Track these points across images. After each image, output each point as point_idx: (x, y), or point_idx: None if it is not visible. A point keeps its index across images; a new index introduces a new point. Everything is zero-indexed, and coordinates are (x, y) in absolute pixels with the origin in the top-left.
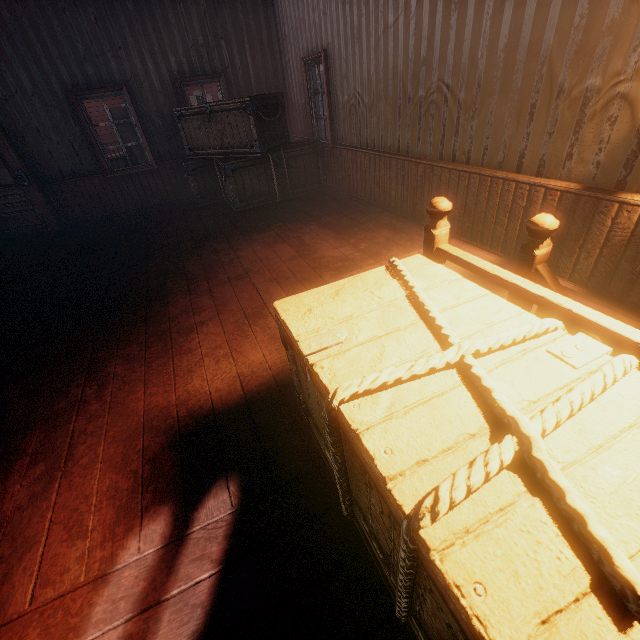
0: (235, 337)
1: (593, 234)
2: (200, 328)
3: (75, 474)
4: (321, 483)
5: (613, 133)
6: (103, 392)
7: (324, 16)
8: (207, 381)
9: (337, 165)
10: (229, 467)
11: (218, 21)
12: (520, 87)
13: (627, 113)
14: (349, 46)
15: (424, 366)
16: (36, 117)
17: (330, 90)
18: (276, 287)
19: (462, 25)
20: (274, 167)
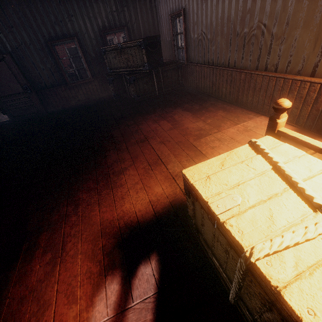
0: (145, 177)
1: None
2: (125, 171)
3: (67, 261)
4: (210, 276)
5: None
6: (77, 210)
7: None
8: (133, 205)
9: (189, 74)
10: (153, 261)
11: None
12: (319, 22)
13: None
14: (199, 5)
15: (314, 233)
16: (32, 56)
17: (186, 32)
18: (164, 147)
19: None
20: (155, 77)
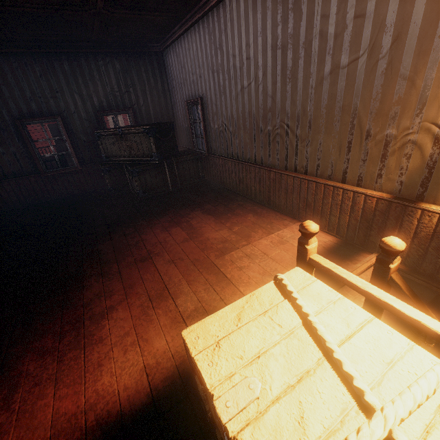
0: (141, 322)
1: (405, 228)
2: (110, 313)
3: None
4: None
5: (409, 164)
6: (12, 398)
7: (200, 78)
8: (115, 377)
9: (211, 167)
10: None
11: (128, 77)
12: (339, 130)
13: (418, 152)
14: (217, 96)
15: None
16: None
17: (205, 121)
18: (174, 268)
19: (295, 91)
20: (168, 169)
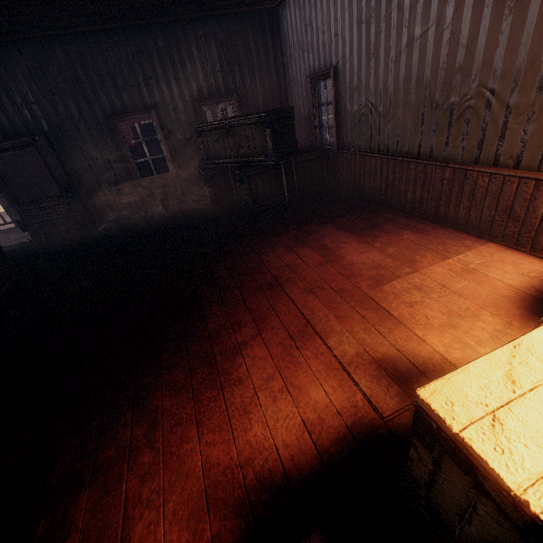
0: (286, 365)
1: None
2: (244, 350)
3: None
4: None
5: None
6: (154, 436)
7: (335, 37)
8: (269, 429)
9: (341, 168)
10: None
11: (233, 50)
12: None
13: None
14: (363, 61)
15: None
16: (81, 139)
17: (337, 101)
18: (314, 299)
19: (519, 28)
20: (284, 172)
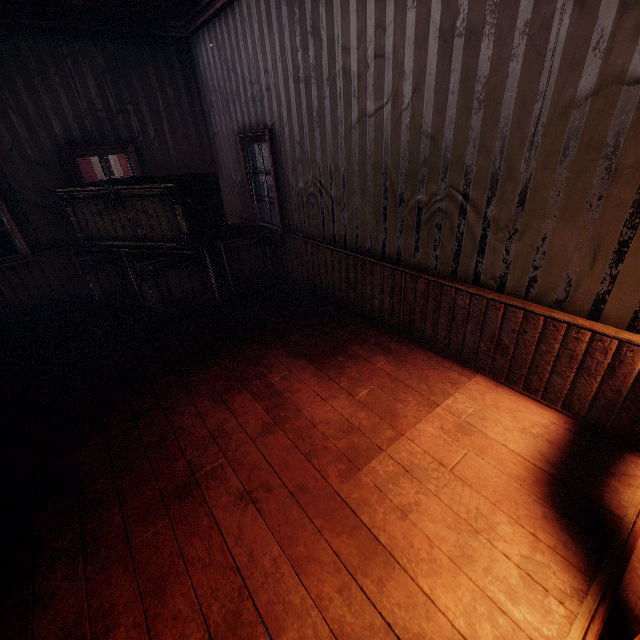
0: None
1: None
2: None
3: None
4: None
5: None
6: None
7: (267, 92)
8: None
9: (290, 255)
10: None
11: (123, 83)
12: (598, 217)
13: None
14: (305, 129)
15: None
16: None
17: (278, 173)
18: (255, 522)
19: (491, 128)
20: (210, 261)
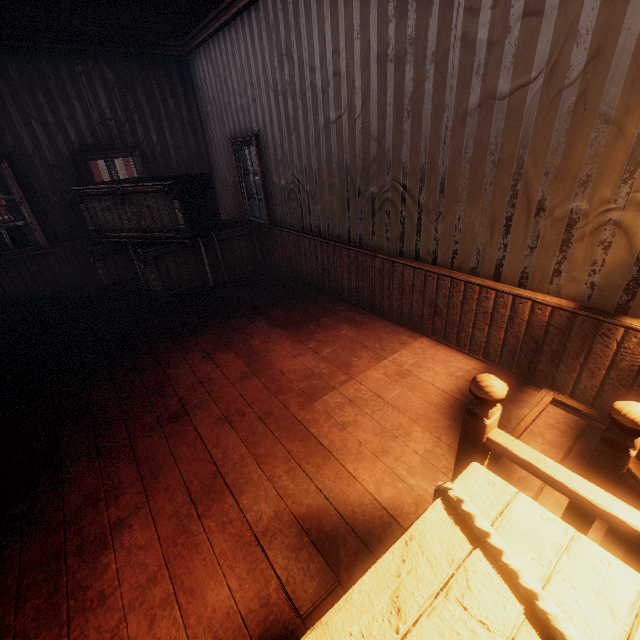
0: (178, 552)
1: (596, 354)
2: (118, 536)
3: None
4: None
5: (608, 257)
6: None
7: (253, 103)
8: None
9: (276, 245)
10: None
11: (129, 96)
12: (491, 199)
13: (622, 240)
14: (284, 134)
15: None
16: None
17: (264, 172)
18: (229, 433)
19: (417, 132)
20: (205, 250)
